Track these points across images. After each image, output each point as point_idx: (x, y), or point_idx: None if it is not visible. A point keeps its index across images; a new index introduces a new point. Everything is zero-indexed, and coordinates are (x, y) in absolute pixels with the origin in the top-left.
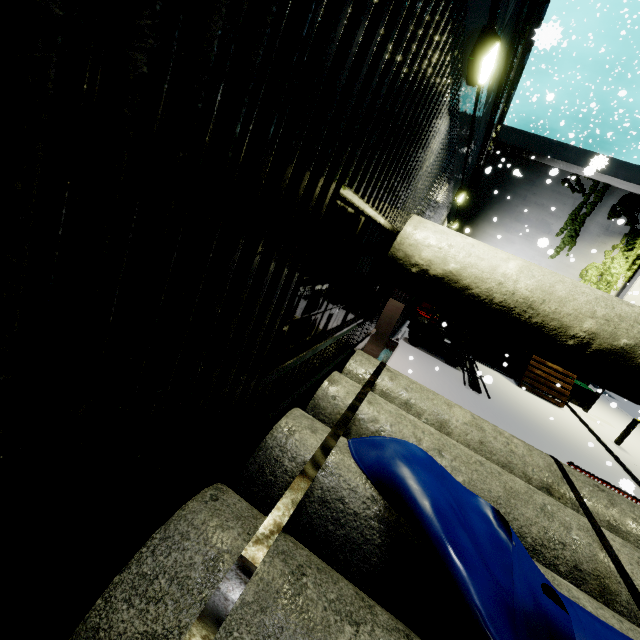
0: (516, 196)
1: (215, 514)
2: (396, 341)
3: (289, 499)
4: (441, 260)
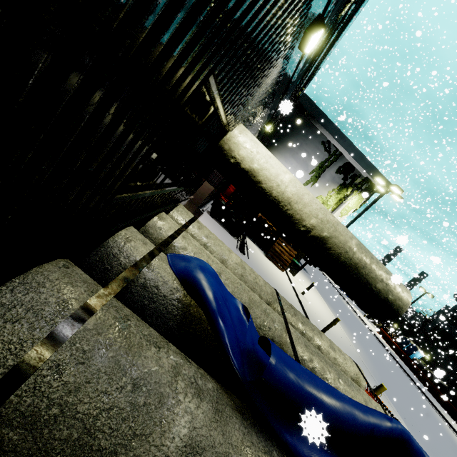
0: (297, 141)
1: (67, 276)
2: (202, 211)
3: (124, 277)
4: (250, 160)
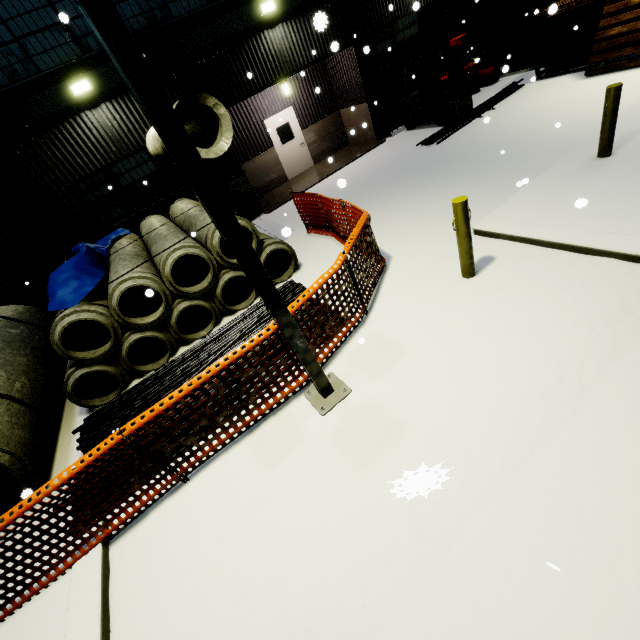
0: None
1: None
2: (389, 138)
3: None
4: (150, 148)
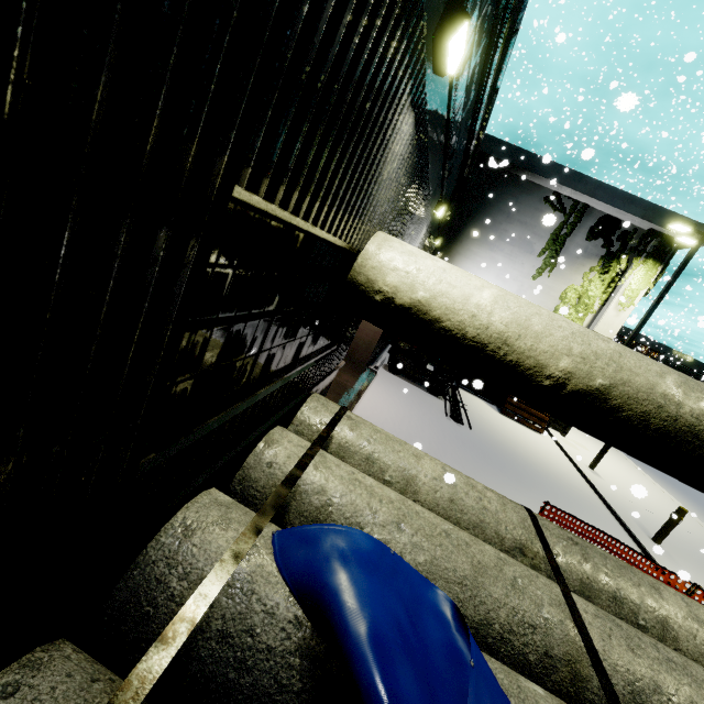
0: (500, 212)
1: None
2: (375, 369)
3: (152, 661)
4: (408, 287)
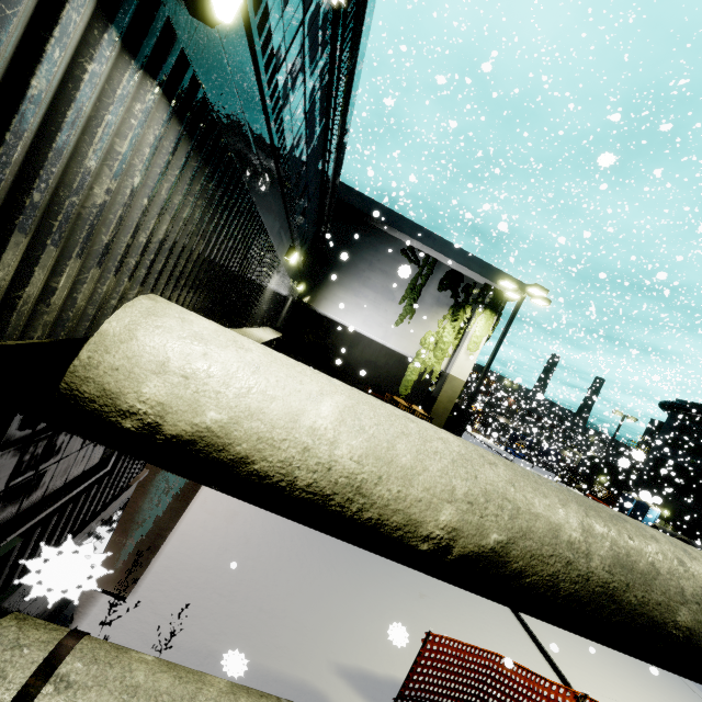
0: (363, 260)
1: None
2: None
3: None
4: (187, 403)
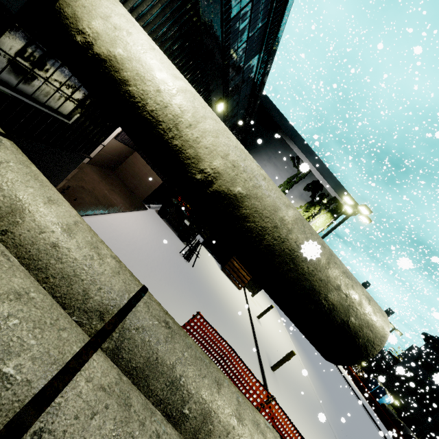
0: (266, 154)
1: None
2: (148, 207)
3: None
4: (110, 39)
